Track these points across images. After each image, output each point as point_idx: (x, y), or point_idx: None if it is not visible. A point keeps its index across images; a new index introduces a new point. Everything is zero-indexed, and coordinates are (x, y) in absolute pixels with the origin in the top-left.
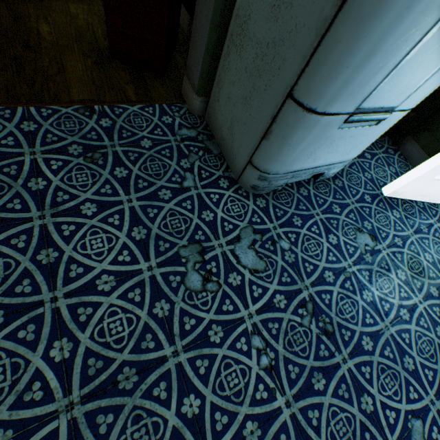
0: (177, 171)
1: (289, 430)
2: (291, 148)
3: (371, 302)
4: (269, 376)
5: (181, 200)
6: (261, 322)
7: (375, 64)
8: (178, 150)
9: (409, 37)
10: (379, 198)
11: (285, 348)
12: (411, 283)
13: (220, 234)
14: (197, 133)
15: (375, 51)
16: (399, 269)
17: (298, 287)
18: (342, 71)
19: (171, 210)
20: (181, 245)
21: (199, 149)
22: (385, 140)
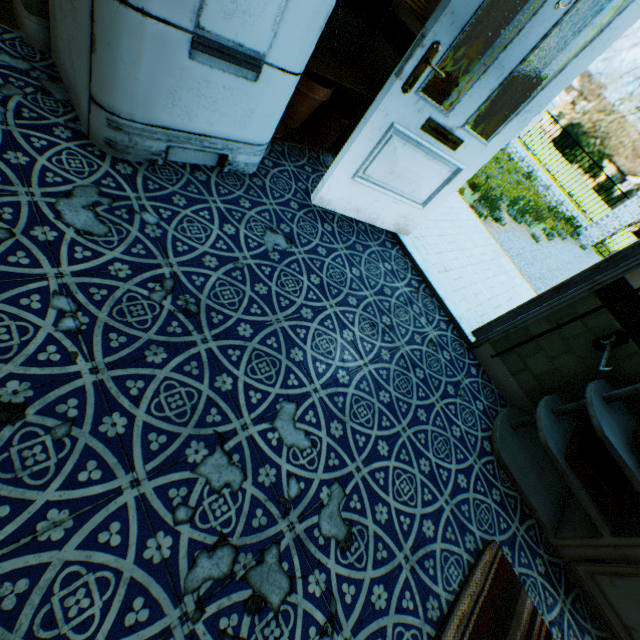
0: None
1: (88, 396)
2: (130, 70)
3: (265, 296)
4: (73, 340)
5: None
6: (79, 286)
7: None
8: None
9: None
10: (311, 209)
11: (112, 316)
12: (326, 289)
13: (35, 182)
14: (31, 68)
15: None
16: (315, 275)
17: (158, 262)
18: None
19: None
20: None
21: (27, 85)
22: None
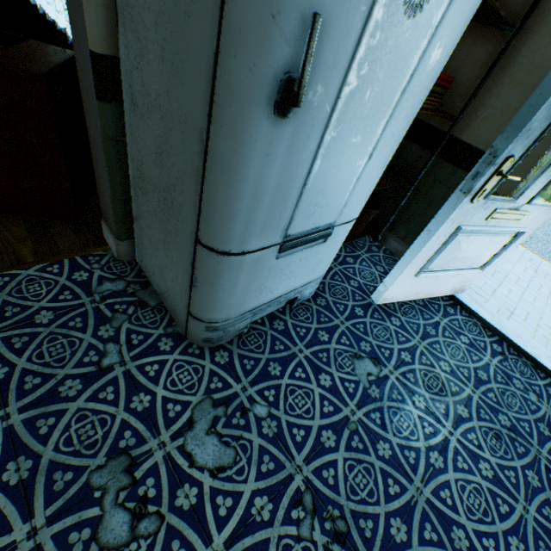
0: (94, 345)
1: None
2: (228, 292)
3: (391, 458)
4: None
5: (97, 389)
6: None
7: (271, 200)
8: (96, 314)
9: (293, 173)
10: (373, 307)
11: None
12: (434, 409)
13: (161, 425)
14: (127, 284)
15: (261, 191)
16: (416, 394)
17: (287, 471)
18: (237, 214)
19: (80, 411)
20: (95, 466)
21: (128, 305)
22: (366, 238)
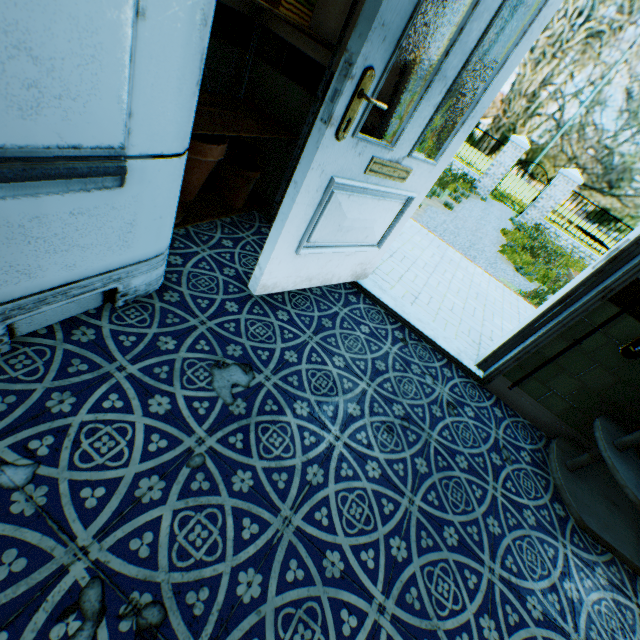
0: None
1: None
2: None
3: (253, 489)
4: None
5: None
6: None
7: None
8: None
9: None
10: (254, 300)
11: None
12: (320, 414)
13: None
14: None
15: None
16: (299, 400)
17: (57, 564)
18: None
19: None
20: None
21: None
22: (256, 217)
